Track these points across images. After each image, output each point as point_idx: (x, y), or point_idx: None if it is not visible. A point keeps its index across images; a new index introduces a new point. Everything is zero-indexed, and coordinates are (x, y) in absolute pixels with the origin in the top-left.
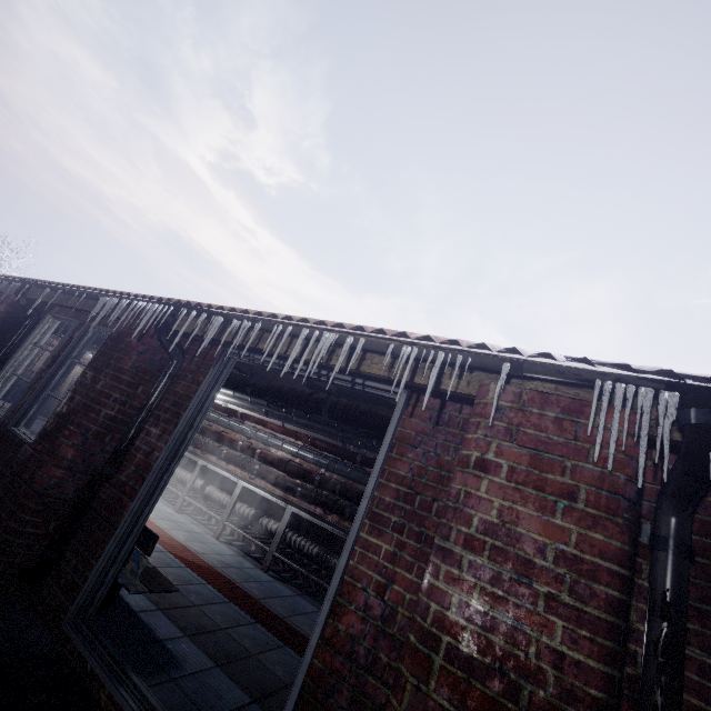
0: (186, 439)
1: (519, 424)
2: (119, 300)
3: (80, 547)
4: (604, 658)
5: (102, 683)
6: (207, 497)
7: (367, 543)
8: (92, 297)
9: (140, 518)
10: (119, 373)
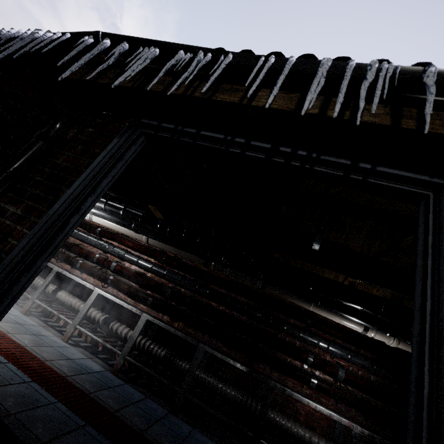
0: (66, 225)
1: None
2: None
3: None
4: None
5: None
6: (57, 300)
7: None
8: None
9: None
10: None
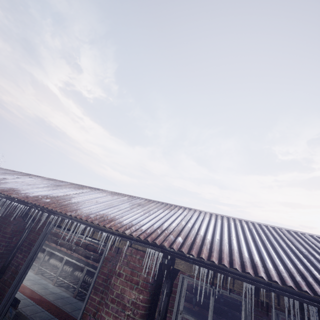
0: (33, 259)
1: (130, 260)
2: (6, 199)
3: None
4: None
5: None
6: (50, 264)
7: (92, 298)
8: None
9: (12, 295)
10: (5, 234)
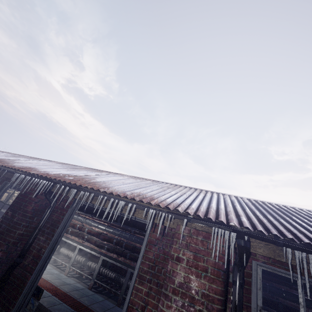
0: (57, 242)
1: (190, 242)
2: (25, 175)
3: (3, 300)
4: None
5: None
6: (60, 253)
7: (137, 288)
8: (10, 172)
9: (35, 282)
10: (25, 213)
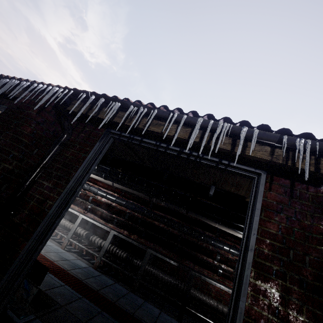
0: (75, 192)
1: None
2: (18, 82)
3: None
4: None
5: None
6: None
7: (256, 287)
8: None
9: (33, 255)
10: (18, 136)
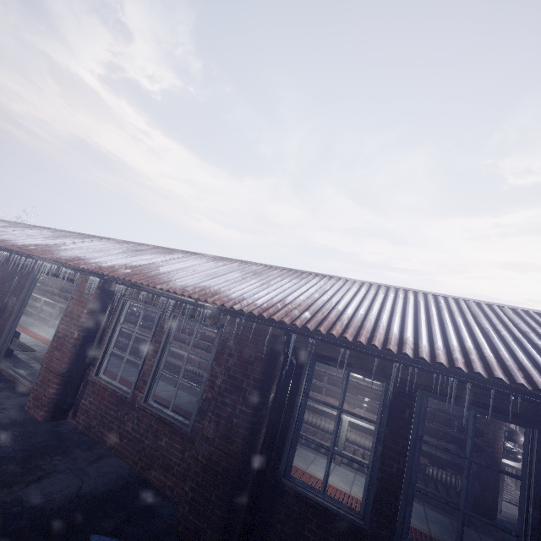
0: (25, 300)
1: (80, 288)
2: None
3: None
4: (79, 331)
5: (4, 370)
6: None
7: None
8: None
9: (12, 328)
10: None
